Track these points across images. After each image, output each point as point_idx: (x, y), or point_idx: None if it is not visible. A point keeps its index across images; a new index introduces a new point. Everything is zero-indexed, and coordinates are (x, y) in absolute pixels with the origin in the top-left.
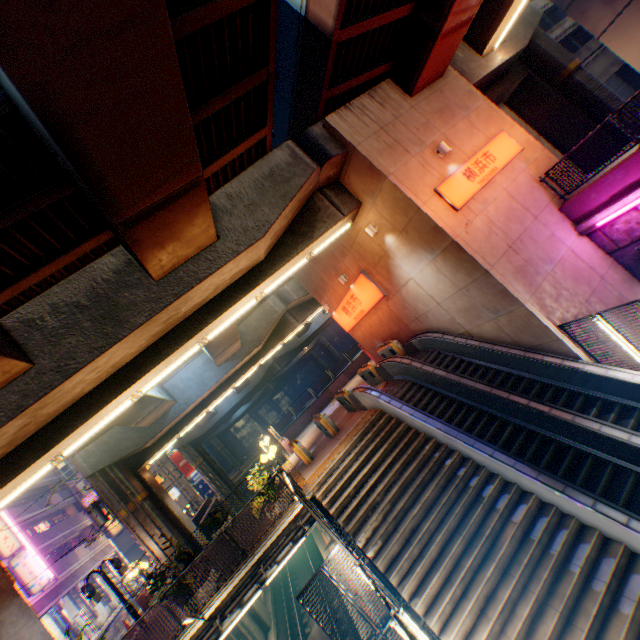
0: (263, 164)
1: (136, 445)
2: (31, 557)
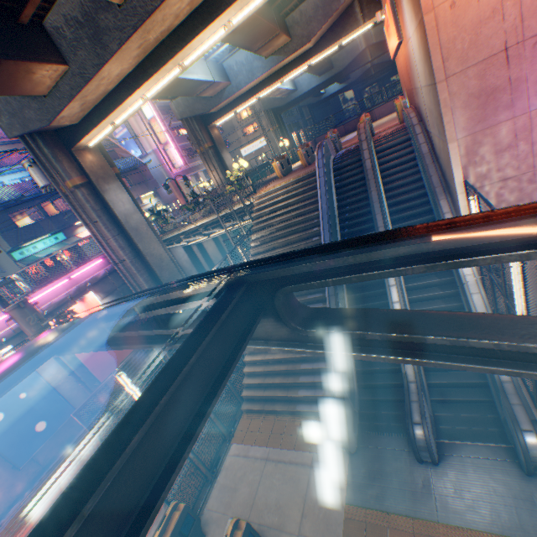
0: None
1: (203, 110)
2: (173, 150)
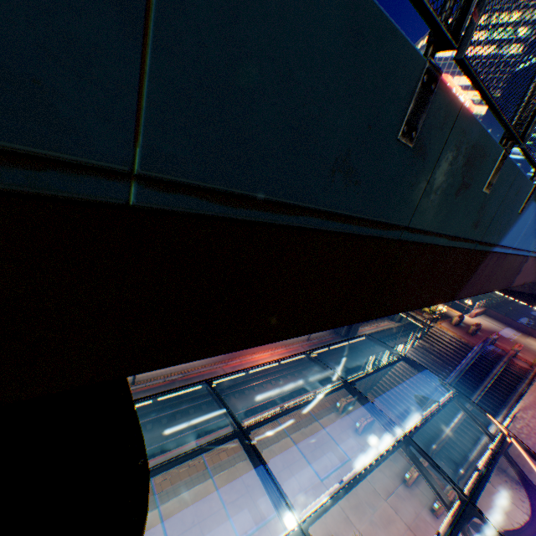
0: None
1: None
2: None
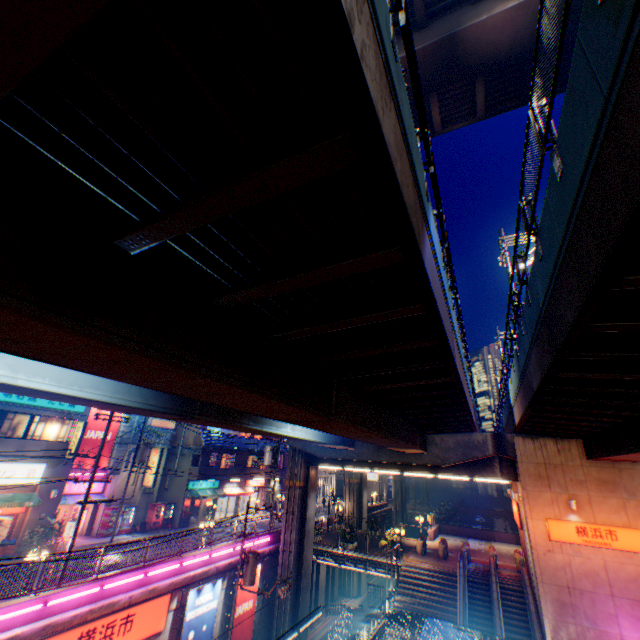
0: (466, 435)
1: None
2: None
